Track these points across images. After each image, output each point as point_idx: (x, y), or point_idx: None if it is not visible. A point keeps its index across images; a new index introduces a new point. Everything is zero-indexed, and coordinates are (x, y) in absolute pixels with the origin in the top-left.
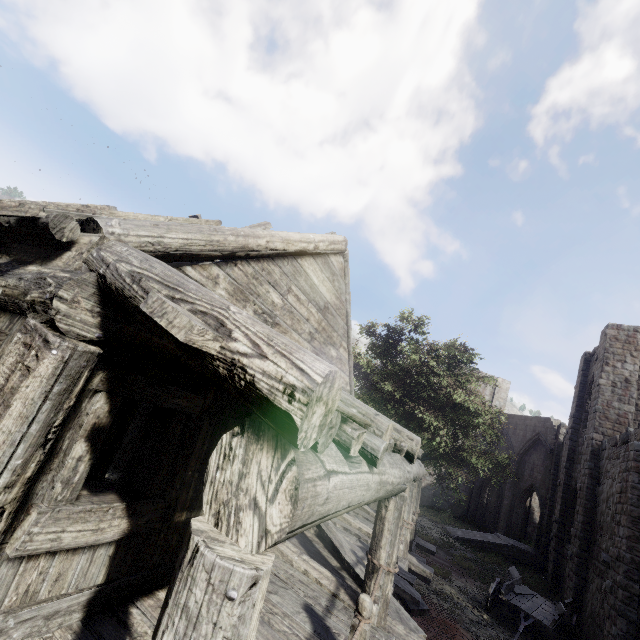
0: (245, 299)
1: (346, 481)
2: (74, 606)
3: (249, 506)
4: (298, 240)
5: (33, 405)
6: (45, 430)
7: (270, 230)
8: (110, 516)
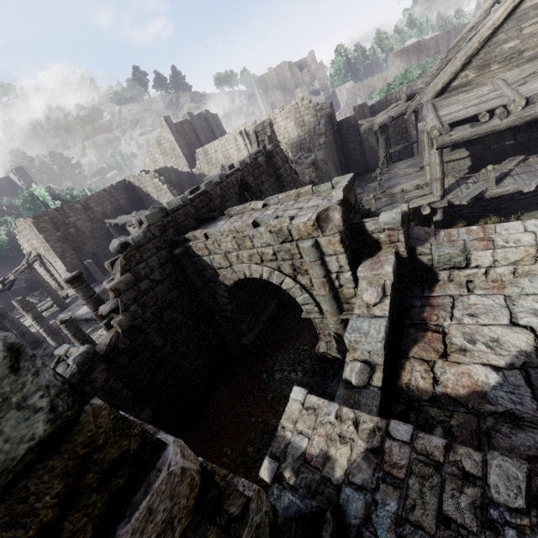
0: (487, 66)
1: (465, 133)
2: (464, 169)
3: (435, 146)
4: (502, 13)
5: (427, 141)
6: (431, 144)
7: (481, 30)
8: (462, 152)
